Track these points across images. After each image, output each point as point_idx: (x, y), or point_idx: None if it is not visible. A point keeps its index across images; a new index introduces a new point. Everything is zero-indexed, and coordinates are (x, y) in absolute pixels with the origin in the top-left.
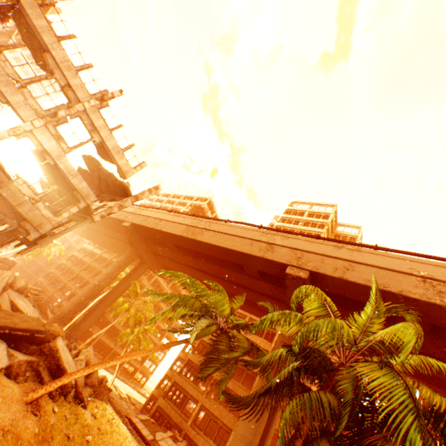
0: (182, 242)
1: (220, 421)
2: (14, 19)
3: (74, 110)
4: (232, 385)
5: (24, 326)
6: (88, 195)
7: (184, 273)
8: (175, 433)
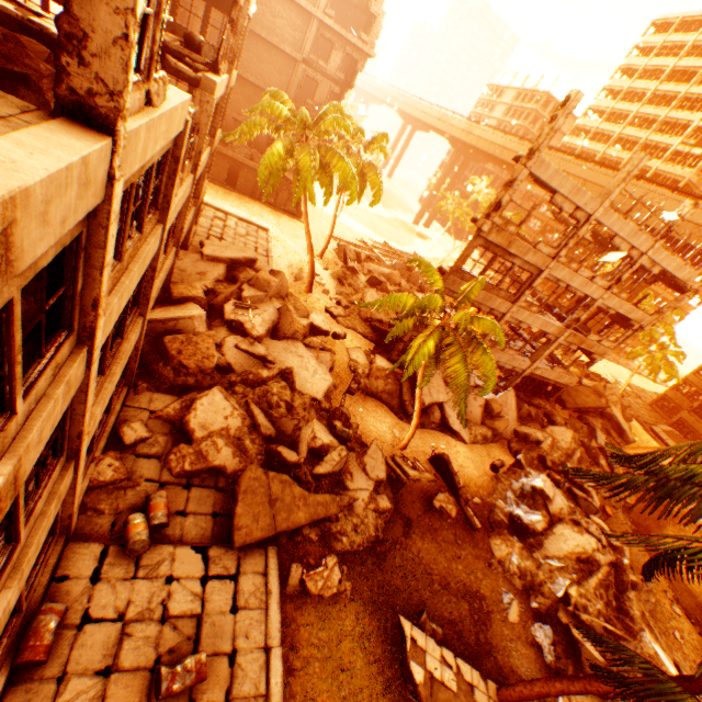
0: None
1: None
2: None
3: (635, 266)
4: None
5: (592, 405)
6: (641, 319)
7: None
8: None
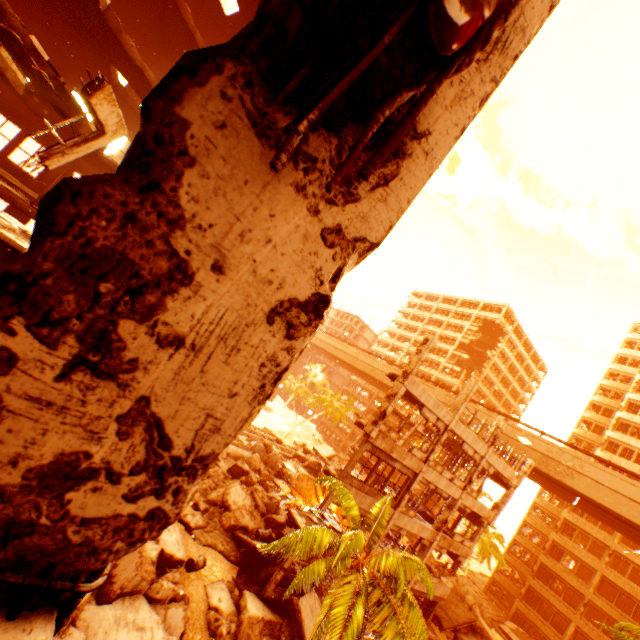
0: (535, 469)
1: None
2: None
3: (479, 467)
4: (617, 616)
5: (464, 617)
6: (488, 515)
7: (631, 637)
8: None
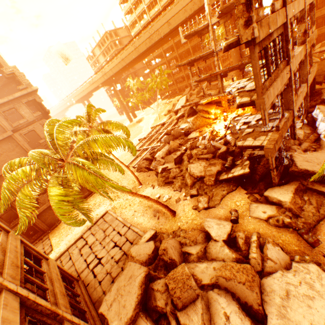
0: None
1: None
2: None
3: None
4: None
5: (324, 66)
6: None
7: None
8: None
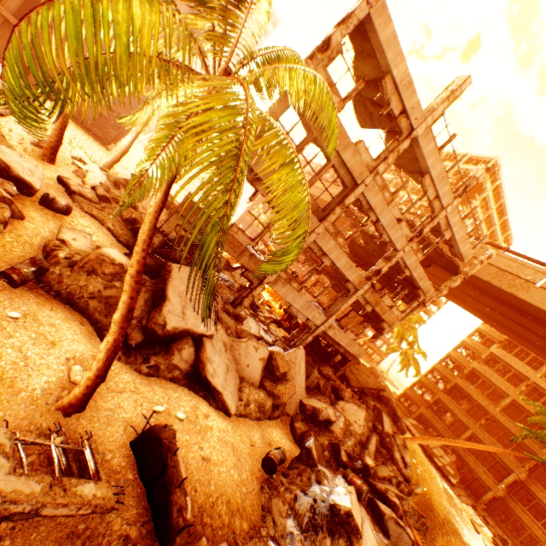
0: (484, 286)
1: (496, 456)
2: (388, 135)
3: (435, 220)
4: (516, 431)
5: (373, 385)
6: (427, 290)
7: None
8: (419, 421)
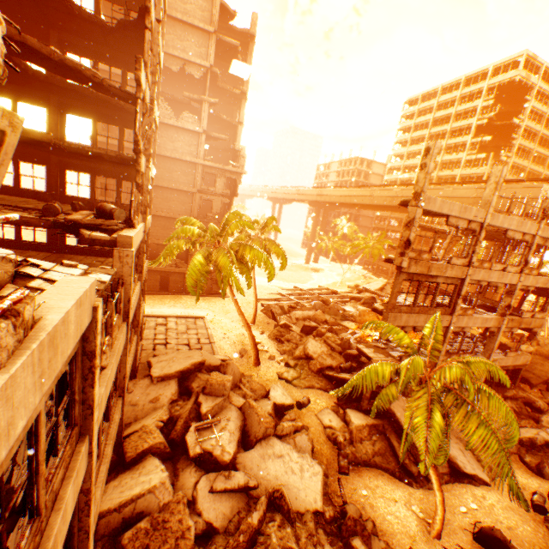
0: None
1: None
2: None
3: (533, 246)
4: None
5: None
6: None
7: None
8: None
